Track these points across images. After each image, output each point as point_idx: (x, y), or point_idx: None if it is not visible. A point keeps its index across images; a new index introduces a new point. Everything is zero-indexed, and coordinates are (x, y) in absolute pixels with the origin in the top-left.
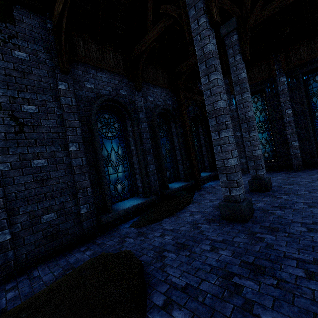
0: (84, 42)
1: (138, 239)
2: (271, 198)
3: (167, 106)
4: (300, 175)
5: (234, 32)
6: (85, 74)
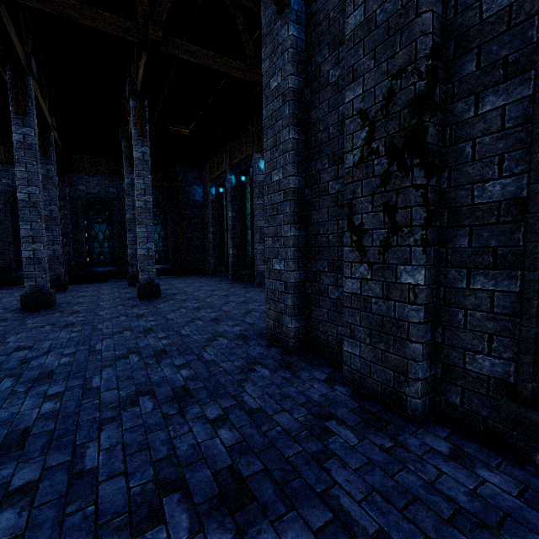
0: (6, 148)
1: (1, 290)
2: (110, 288)
3: (108, 194)
4: (204, 282)
5: (123, 140)
6: (4, 173)
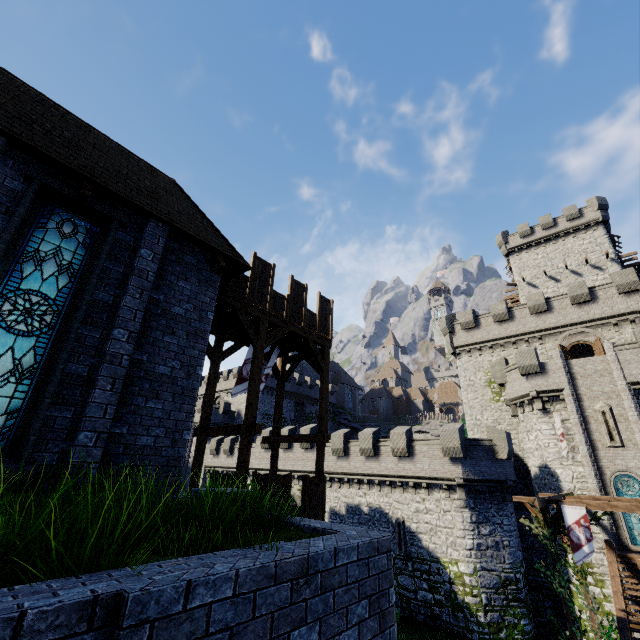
0: None
1: None
2: None
3: None
4: None
5: None
6: None
